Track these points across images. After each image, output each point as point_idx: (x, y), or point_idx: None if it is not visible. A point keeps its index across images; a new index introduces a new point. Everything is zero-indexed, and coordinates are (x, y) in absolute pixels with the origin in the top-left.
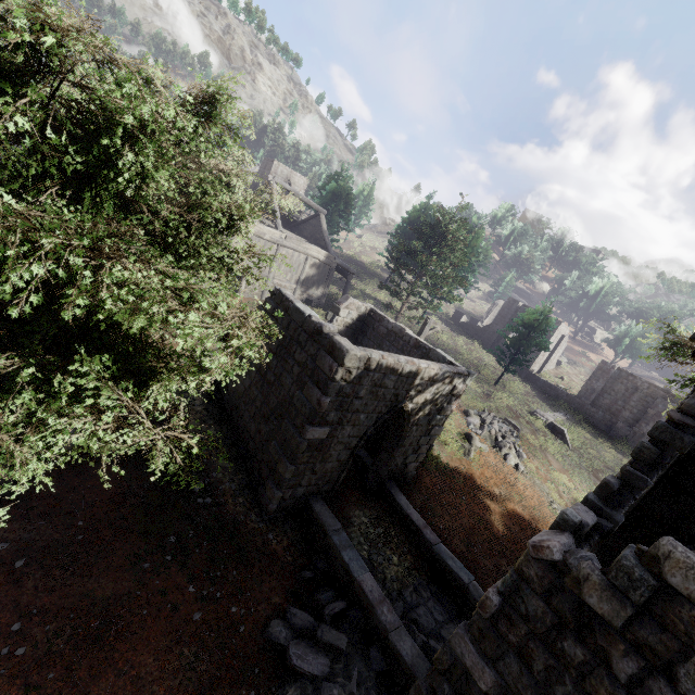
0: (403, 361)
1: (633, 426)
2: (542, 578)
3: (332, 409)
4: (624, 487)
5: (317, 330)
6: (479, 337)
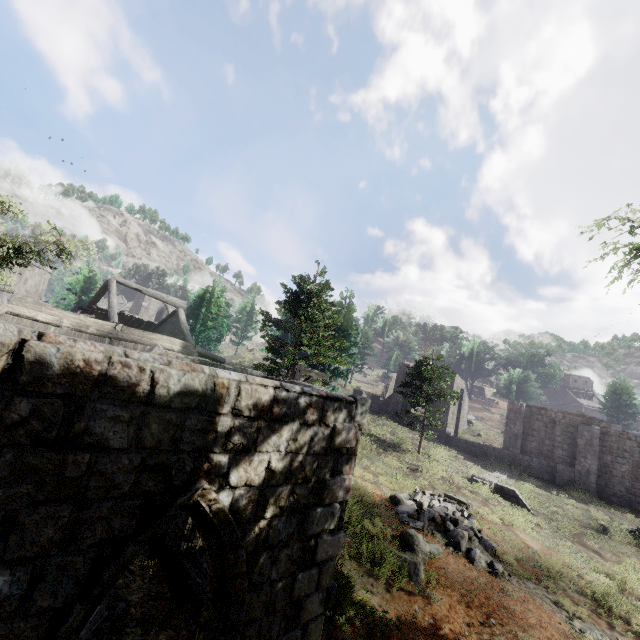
0: (148, 357)
1: (573, 464)
2: None
3: None
4: None
5: None
6: (385, 411)
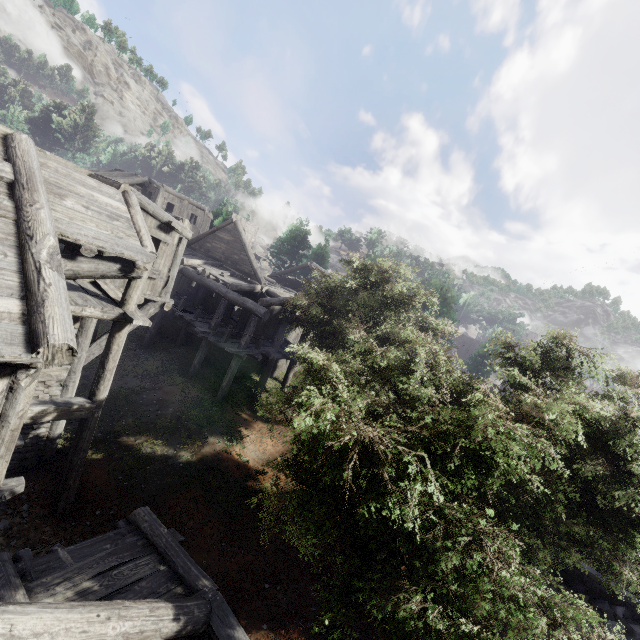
0: None
1: None
2: None
3: None
4: None
5: None
6: None
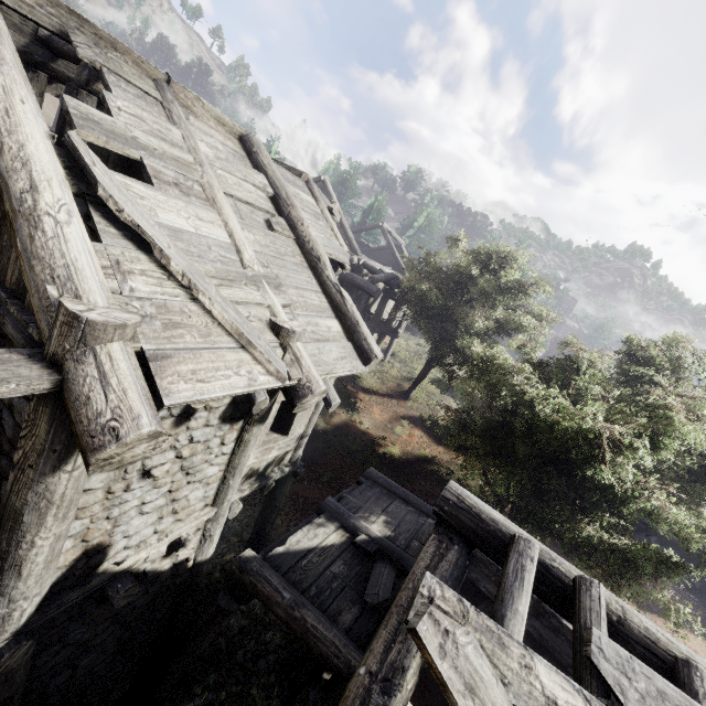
0: None
1: None
2: None
3: None
4: None
5: None
6: None
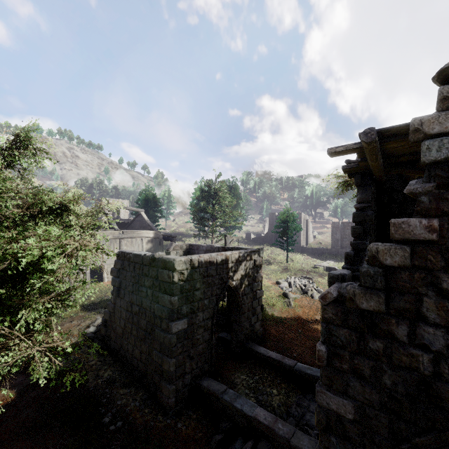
0: (214, 255)
1: None
2: (336, 314)
3: (183, 304)
4: (357, 252)
5: (152, 259)
6: (265, 241)
